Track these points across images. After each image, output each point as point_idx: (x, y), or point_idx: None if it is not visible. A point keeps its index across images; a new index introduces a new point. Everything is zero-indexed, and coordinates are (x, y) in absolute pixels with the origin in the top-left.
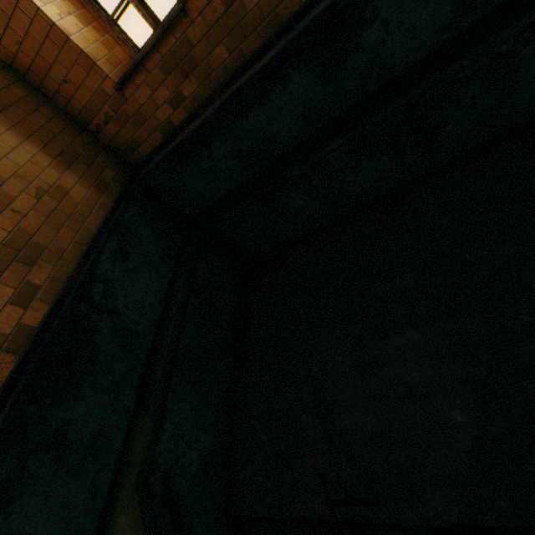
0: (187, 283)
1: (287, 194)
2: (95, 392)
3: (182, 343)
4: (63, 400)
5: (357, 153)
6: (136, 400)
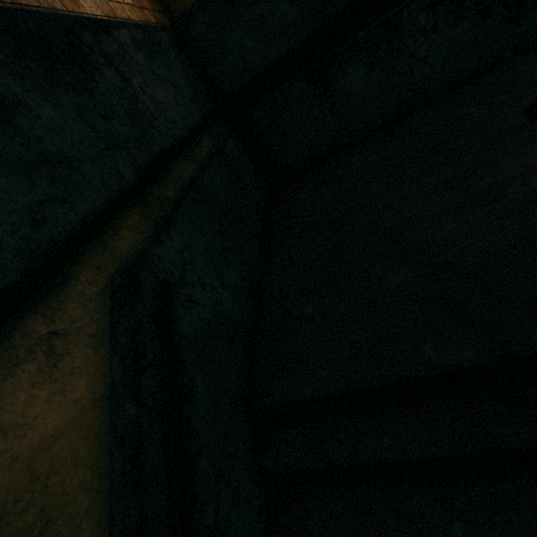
0: (214, 145)
1: (344, 69)
2: (78, 118)
3: (204, 179)
4: (25, 79)
5: (437, 10)
6: (136, 179)
